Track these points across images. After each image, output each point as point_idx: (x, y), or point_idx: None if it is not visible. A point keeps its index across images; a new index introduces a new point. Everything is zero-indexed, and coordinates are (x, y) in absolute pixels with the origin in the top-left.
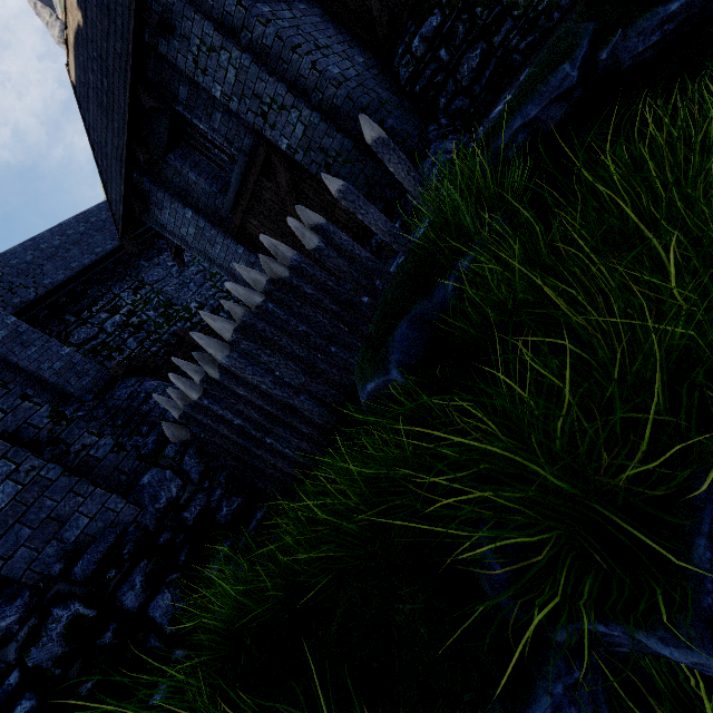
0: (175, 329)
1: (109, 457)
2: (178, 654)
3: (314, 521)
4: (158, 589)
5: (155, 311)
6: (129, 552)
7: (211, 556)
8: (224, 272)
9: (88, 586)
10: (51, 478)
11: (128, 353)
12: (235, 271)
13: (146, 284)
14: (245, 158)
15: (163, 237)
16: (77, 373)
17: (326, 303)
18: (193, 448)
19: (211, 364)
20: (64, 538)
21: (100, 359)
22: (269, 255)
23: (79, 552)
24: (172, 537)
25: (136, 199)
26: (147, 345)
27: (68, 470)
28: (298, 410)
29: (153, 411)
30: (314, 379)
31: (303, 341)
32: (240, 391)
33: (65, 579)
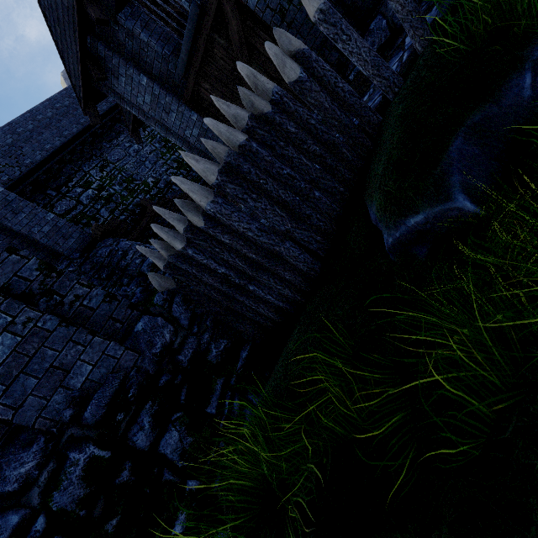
0: (138, 200)
1: (102, 306)
2: (191, 485)
3: (340, 375)
4: (165, 428)
5: (120, 185)
6: (134, 395)
7: (207, 394)
8: (179, 141)
9: (100, 429)
10: (49, 329)
11: (102, 221)
12: (190, 139)
13: (110, 163)
14: (196, 10)
15: (119, 121)
16: (63, 236)
17: (309, 144)
18: (179, 296)
19: (194, 212)
20: (69, 385)
21: (81, 226)
22: (220, 121)
23: (86, 397)
24: (170, 379)
25: (93, 67)
26: (117, 214)
27: (64, 321)
28: (281, 258)
29: (130, 266)
30: (300, 225)
31: (286, 186)
32: (224, 239)
33: (76, 424)
